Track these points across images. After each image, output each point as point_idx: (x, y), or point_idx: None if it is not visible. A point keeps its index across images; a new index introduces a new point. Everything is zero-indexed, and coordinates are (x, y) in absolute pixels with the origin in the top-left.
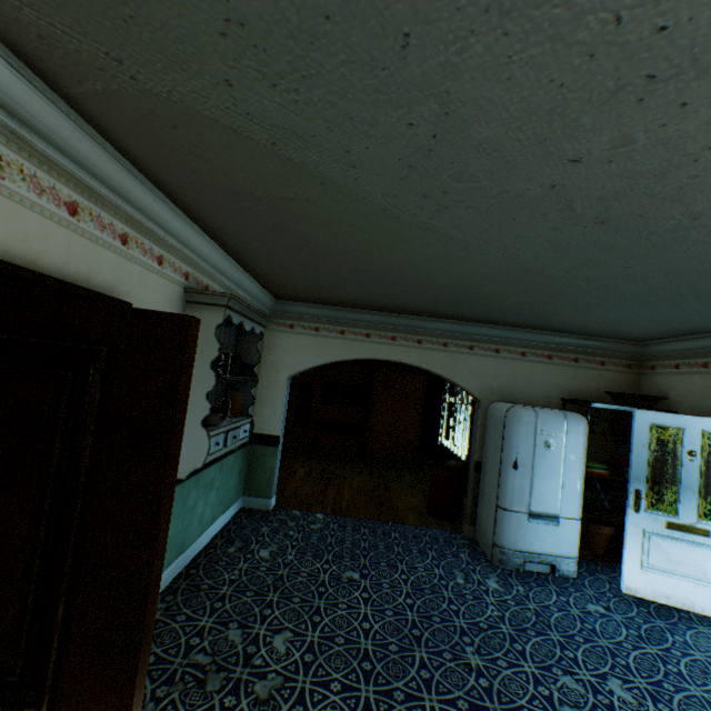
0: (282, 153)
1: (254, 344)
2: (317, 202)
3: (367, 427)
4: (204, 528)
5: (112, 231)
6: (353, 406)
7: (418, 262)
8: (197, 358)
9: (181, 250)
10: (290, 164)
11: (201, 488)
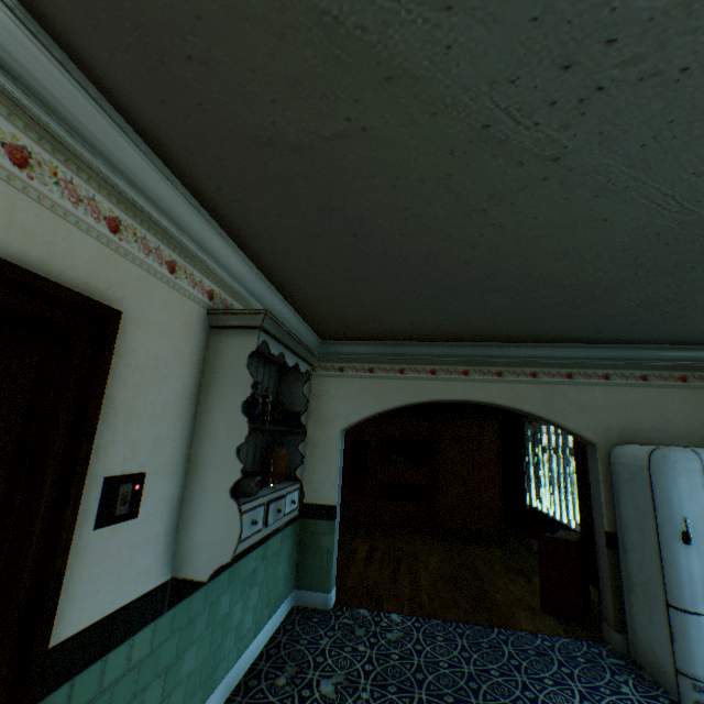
0: (326, 7)
1: (300, 388)
2: (378, 134)
3: (434, 489)
4: (244, 645)
5: (93, 209)
6: (415, 464)
7: (515, 241)
8: (223, 399)
9: (202, 259)
10: (339, 38)
11: (237, 586)
